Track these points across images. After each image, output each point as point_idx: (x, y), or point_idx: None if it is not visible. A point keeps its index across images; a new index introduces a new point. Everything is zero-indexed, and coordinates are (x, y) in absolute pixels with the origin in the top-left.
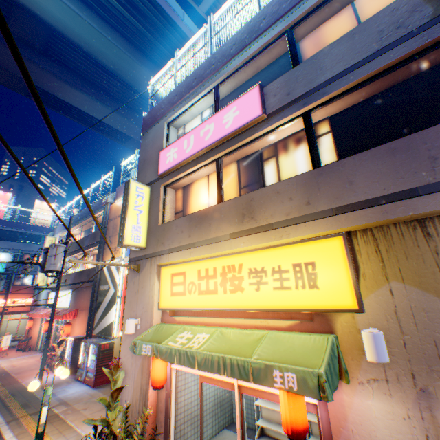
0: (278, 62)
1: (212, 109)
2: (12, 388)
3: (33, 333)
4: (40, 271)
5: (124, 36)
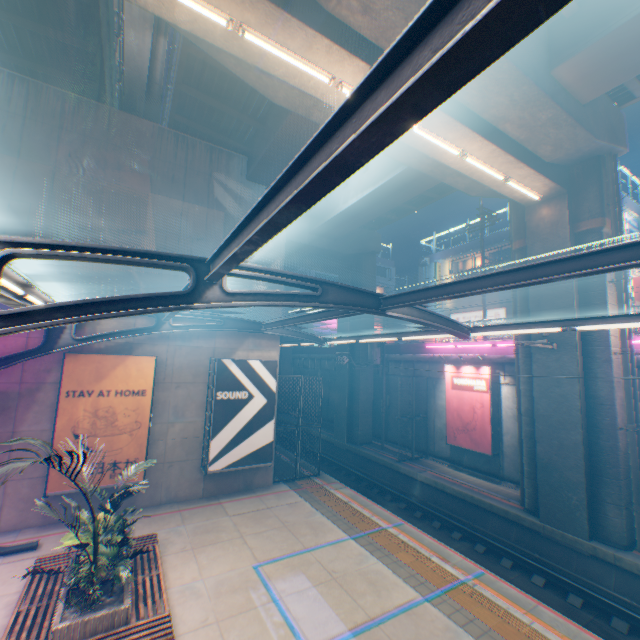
0: None
1: None
2: None
3: None
4: None
5: None
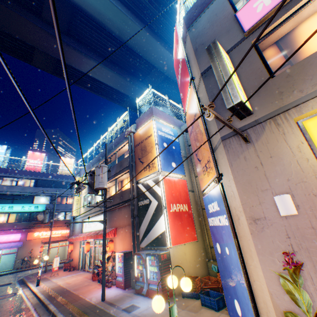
0: None
1: None
2: (80, 305)
3: (73, 255)
4: (89, 192)
5: (125, 5)
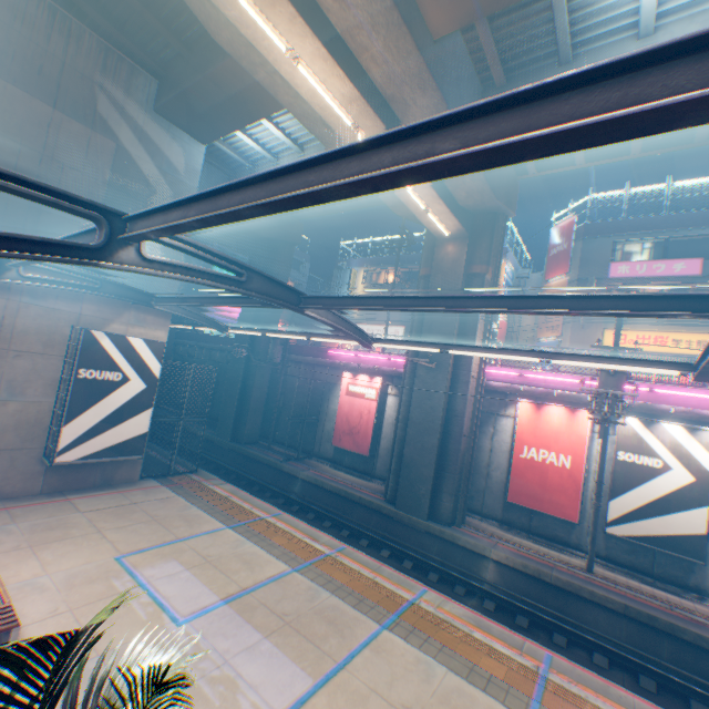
0: (708, 241)
1: (650, 245)
2: None
3: None
4: None
5: None
